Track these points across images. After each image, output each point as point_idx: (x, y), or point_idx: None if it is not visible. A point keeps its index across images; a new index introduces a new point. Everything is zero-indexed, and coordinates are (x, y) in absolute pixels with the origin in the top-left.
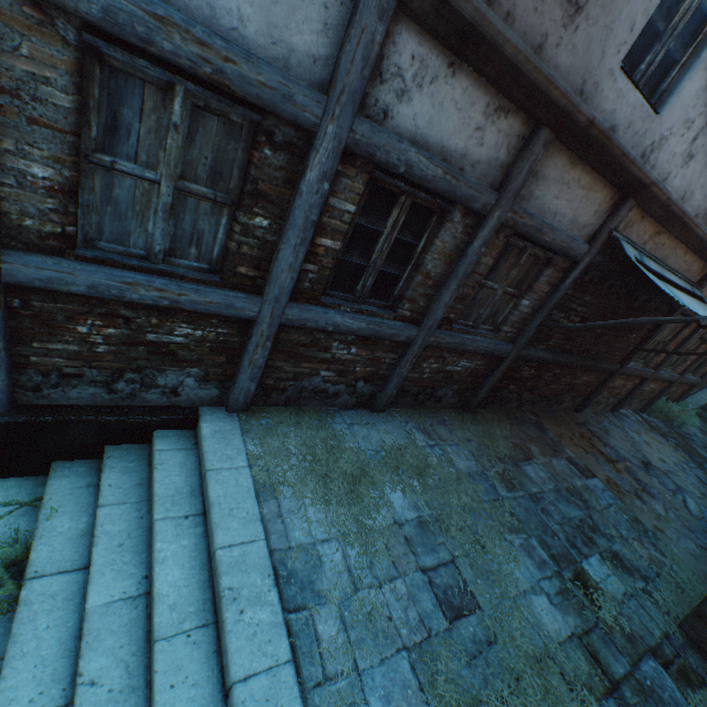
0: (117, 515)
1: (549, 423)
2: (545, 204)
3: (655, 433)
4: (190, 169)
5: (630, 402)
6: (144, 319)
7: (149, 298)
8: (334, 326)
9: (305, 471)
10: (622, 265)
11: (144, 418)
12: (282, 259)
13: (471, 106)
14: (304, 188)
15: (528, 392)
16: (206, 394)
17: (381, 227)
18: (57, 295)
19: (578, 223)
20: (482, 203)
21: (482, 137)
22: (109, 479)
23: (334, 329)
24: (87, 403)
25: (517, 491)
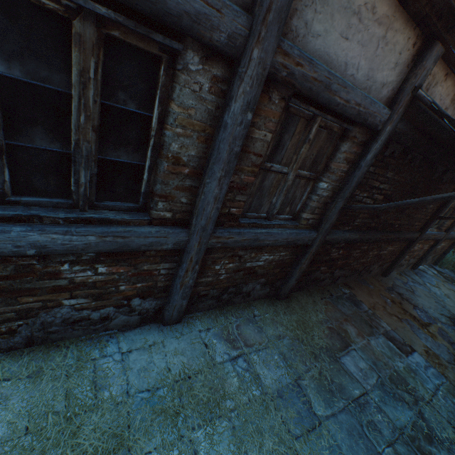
0: None
1: (362, 294)
2: (330, 48)
3: (450, 284)
4: None
5: (425, 259)
6: None
7: None
8: (36, 247)
9: None
10: (425, 134)
11: None
12: None
13: None
14: None
15: (340, 269)
16: None
17: (67, 85)
18: None
19: (375, 80)
20: (226, 33)
21: None
22: None
23: (39, 251)
24: None
25: (337, 401)
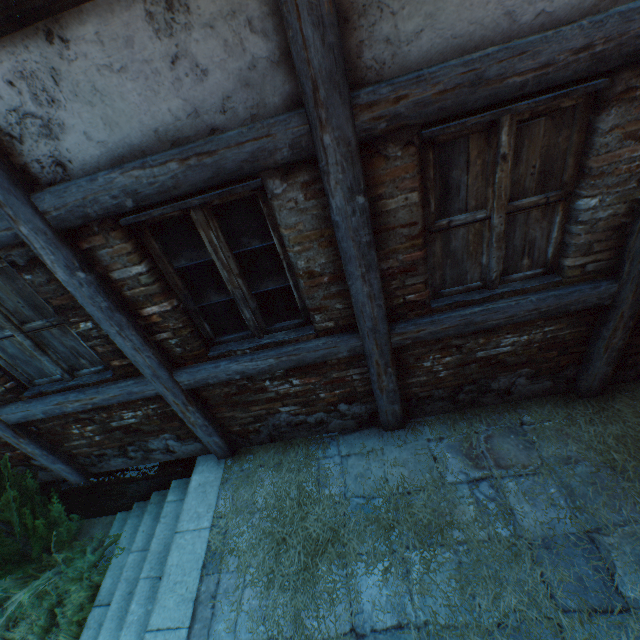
0: (138, 561)
1: None
2: (454, 25)
3: None
4: (21, 315)
5: None
6: (98, 416)
7: (79, 407)
8: (239, 373)
9: (262, 533)
10: None
11: (159, 473)
12: (122, 347)
13: (131, 47)
14: (69, 288)
15: None
16: (194, 447)
17: (209, 254)
18: (45, 419)
19: None
20: (286, 145)
21: (193, 63)
22: (145, 525)
23: (242, 376)
24: (127, 466)
25: None
